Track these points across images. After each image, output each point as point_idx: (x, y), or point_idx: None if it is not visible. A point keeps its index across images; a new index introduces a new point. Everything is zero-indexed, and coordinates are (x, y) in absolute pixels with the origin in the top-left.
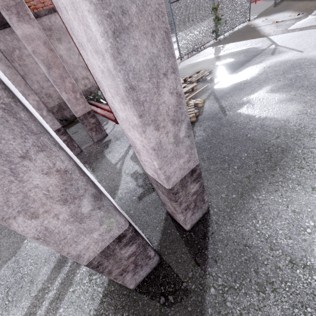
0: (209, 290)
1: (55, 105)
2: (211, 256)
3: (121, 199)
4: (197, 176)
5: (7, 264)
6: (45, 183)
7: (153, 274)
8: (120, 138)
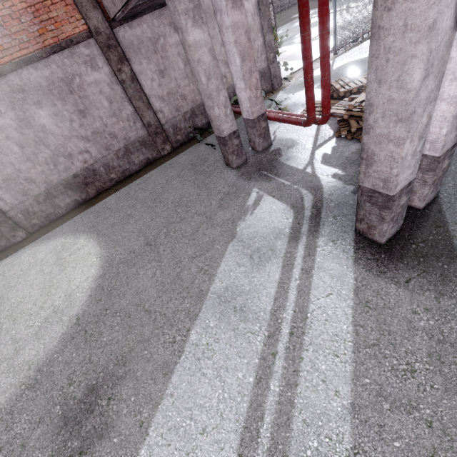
0: (455, 238)
1: (187, 110)
2: (450, 221)
3: (332, 194)
4: (452, 153)
5: (232, 244)
6: (423, 122)
7: (397, 235)
8: (294, 147)
